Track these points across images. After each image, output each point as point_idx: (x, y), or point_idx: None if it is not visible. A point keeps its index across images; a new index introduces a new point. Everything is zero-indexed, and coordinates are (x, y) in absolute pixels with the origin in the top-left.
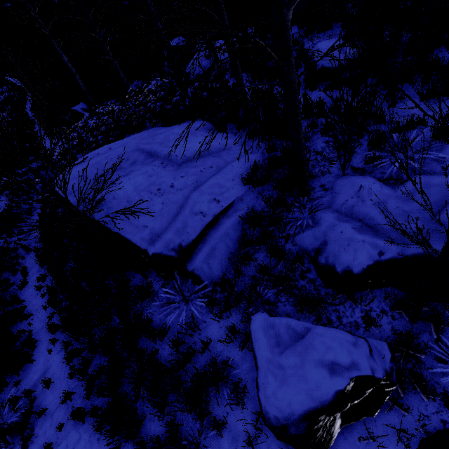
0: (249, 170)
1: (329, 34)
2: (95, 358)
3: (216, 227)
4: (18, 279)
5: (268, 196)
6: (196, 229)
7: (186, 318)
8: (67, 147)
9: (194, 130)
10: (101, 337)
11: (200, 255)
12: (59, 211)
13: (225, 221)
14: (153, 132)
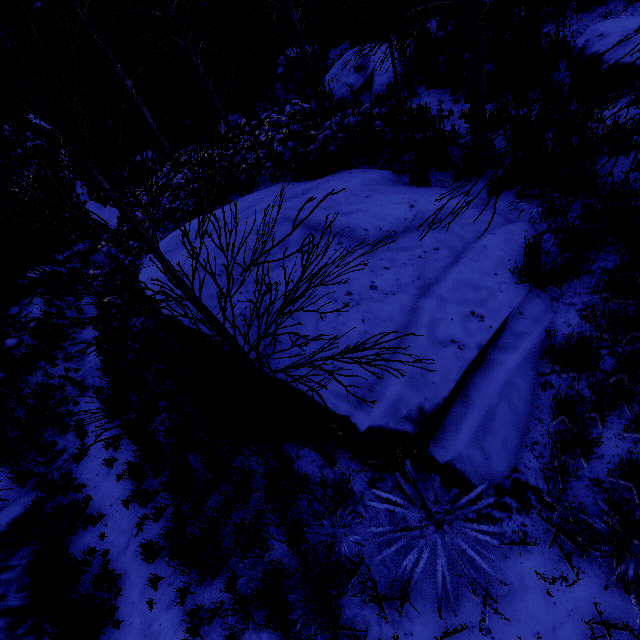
0: (518, 253)
1: (600, 12)
2: (246, 632)
3: (485, 370)
4: (71, 442)
5: (581, 305)
6: (447, 374)
7: (446, 564)
8: (142, 218)
9: (373, 184)
10: (260, 591)
11: (464, 429)
12: (133, 324)
13: (502, 357)
14: (290, 191)
